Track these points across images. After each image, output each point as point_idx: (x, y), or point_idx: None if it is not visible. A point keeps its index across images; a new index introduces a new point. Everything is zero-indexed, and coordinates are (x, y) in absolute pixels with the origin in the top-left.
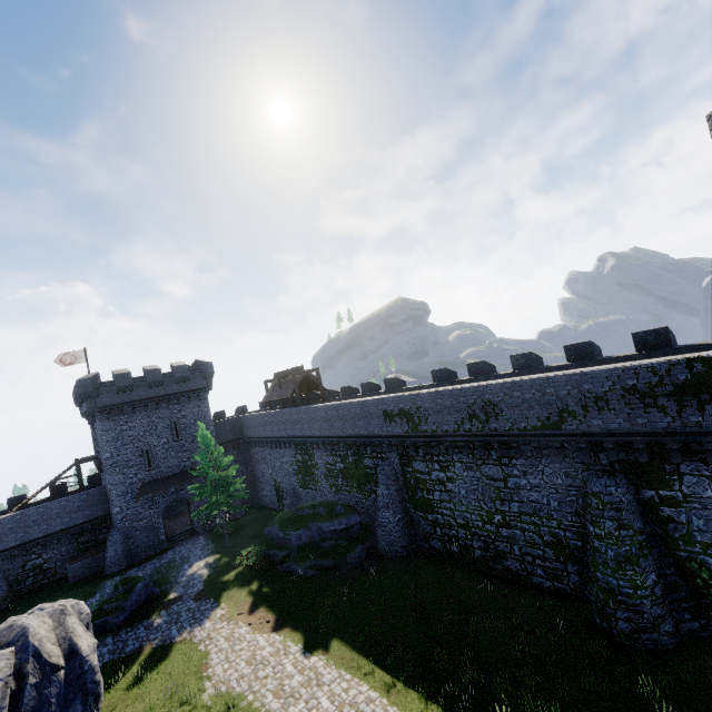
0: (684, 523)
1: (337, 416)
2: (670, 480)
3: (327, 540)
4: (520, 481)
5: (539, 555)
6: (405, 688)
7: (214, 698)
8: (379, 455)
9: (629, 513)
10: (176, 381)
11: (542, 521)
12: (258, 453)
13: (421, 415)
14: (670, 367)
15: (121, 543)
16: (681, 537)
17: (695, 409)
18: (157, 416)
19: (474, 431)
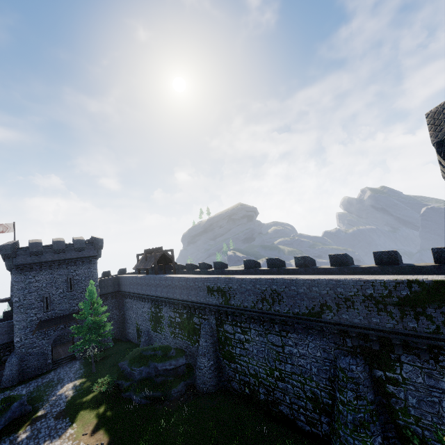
0: (403, 399)
1: (178, 285)
2: (394, 365)
3: (160, 376)
4: (292, 349)
5: (302, 406)
6: None
7: None
8: (203, 316)
9: (364, 387)
10: (75, 250)
11: (306, 381)
12: (128, 302)
13: (231, 293)
14: (396, 284)
15: (17, 364)
16: (400, 409)
17: (413, 318)
18: (58, 273)
19: (264, 309)
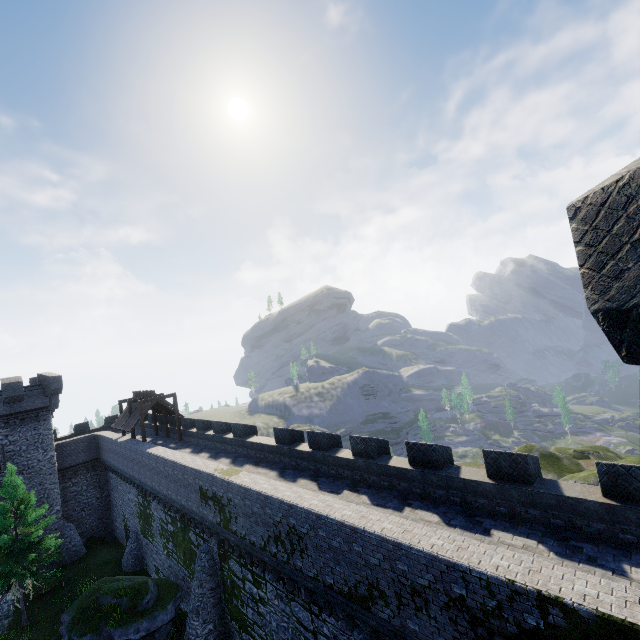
0: None
1: (164, 473)
2: None
3: None
4: None
5: None
6: None
7: None
8: (201, 534)
9: None
10: (3, 401)
11: None
12: (112, 478)
13: (231, 510)
14: (513, 594)
15: None
16: None
17: None
18: None
19: (279, 559)
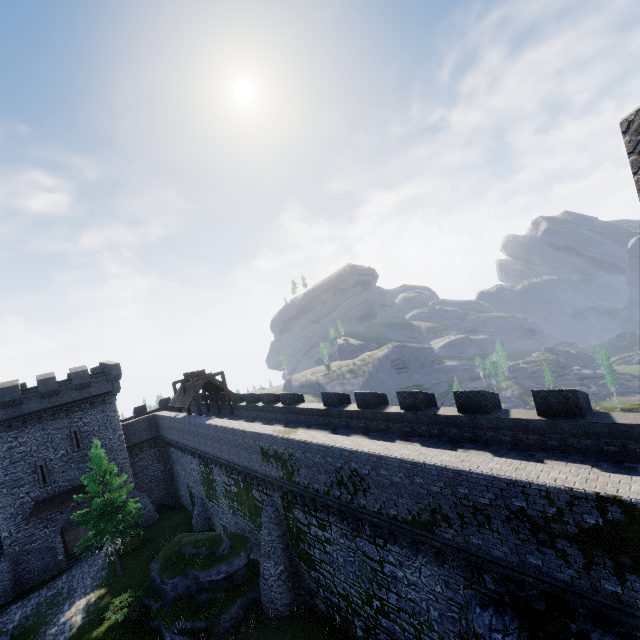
0: None
1: (224, 440)
2: None
3: (204, 591)
4: (396, 570)
5: None
6: None
7: None
8: (264, 490)
9: None
10: (74, 388)
11: (422, 627)
12: (173, 453)
13: (293, 464)
14: (572, 500)
15: (9, 571)
16: None
17: (611, 573)
18: (54, 427)
19: (343, 500)
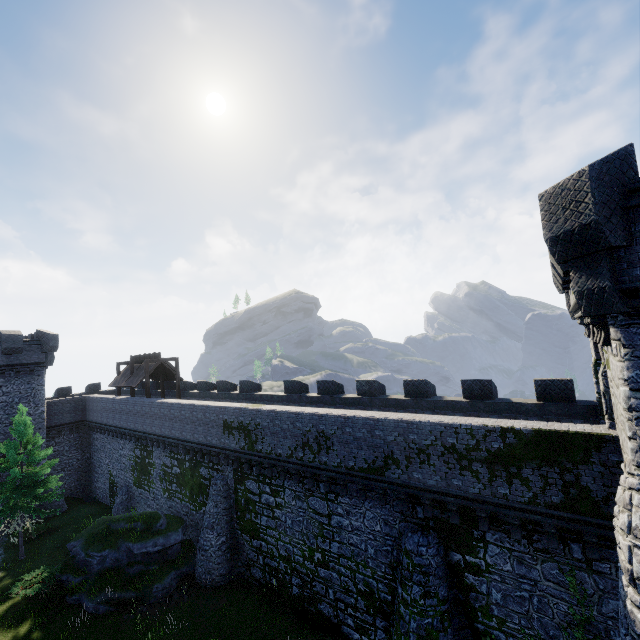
0: (485, 594)
1: (179, 417)
2: (476, 546)
3: (136, 564)
4: (343, 520)
5: (351, 604)
6: None
7: None
8: (216, 466)
9: (436, 578)
10: (2, 351)
11: (358, 567)
12: (98, 439)
13: (258, 433)
14: (486, 433)
15: None
16: (480, 608)
17: (504, 481)
18: None
19: (305, 460)
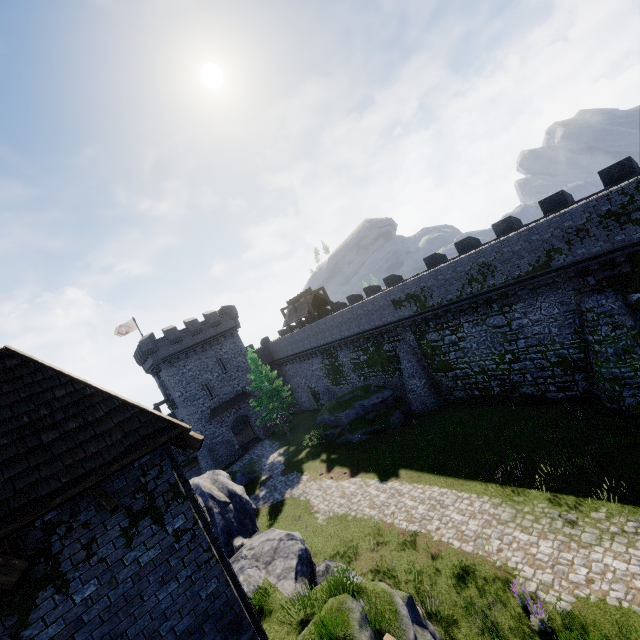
0: None
1: (352, 318)
2: None
3: (370, 412)
4: (522, 321)
5: (549, 375)
6: (466, 481)
7: (326, 520)
8: (396, 338)
9: (620, 316)
10: (211, 326)
11: (547, 347)
12: (290, 370)
13: (425, 294)
14: (637, 185)
15: (209, 456)
16: None
17: None
18: (205, 357)
19: (475, 292)
